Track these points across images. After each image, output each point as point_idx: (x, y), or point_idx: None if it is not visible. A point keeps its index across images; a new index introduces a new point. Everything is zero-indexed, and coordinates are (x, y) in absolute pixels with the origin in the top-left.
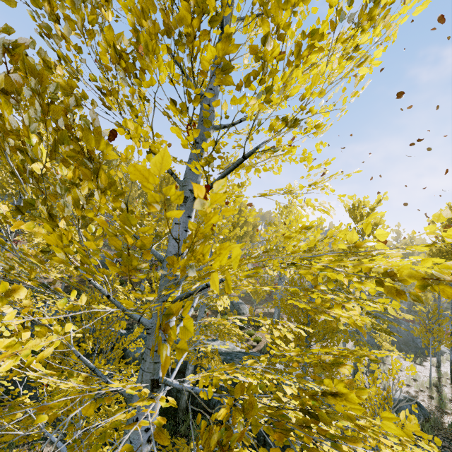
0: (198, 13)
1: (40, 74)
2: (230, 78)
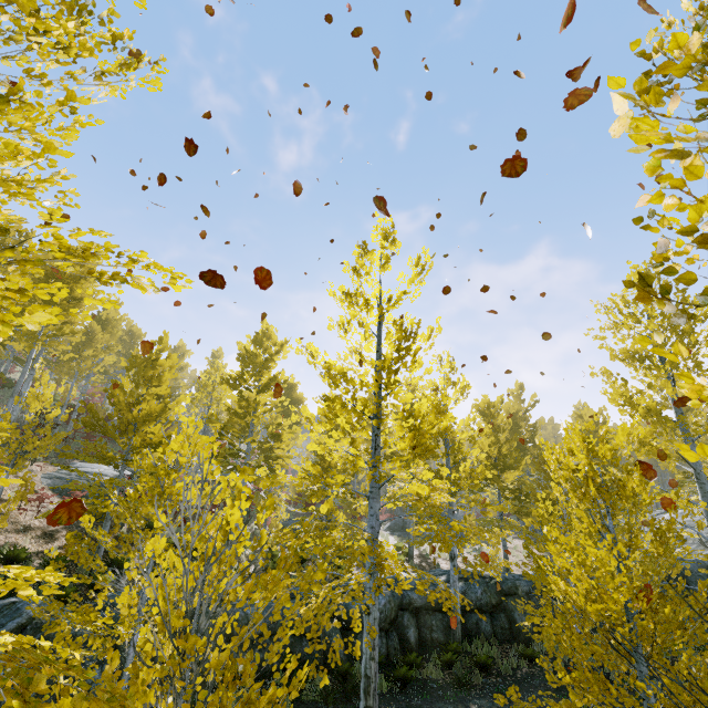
0: None
1: None
2: None
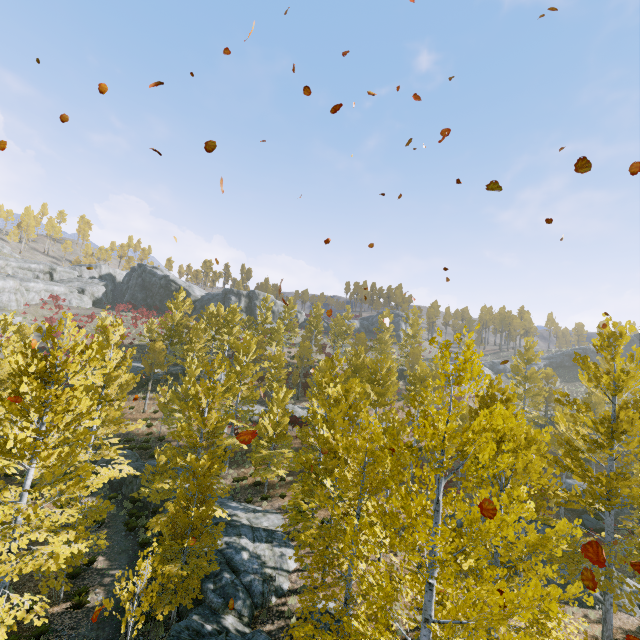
0: None
1: None
2: None
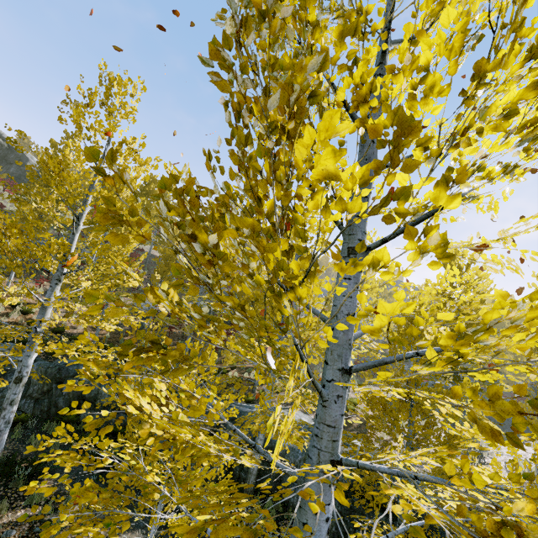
0: (525, 56)
1: (411, 126)
2: (506, 123)
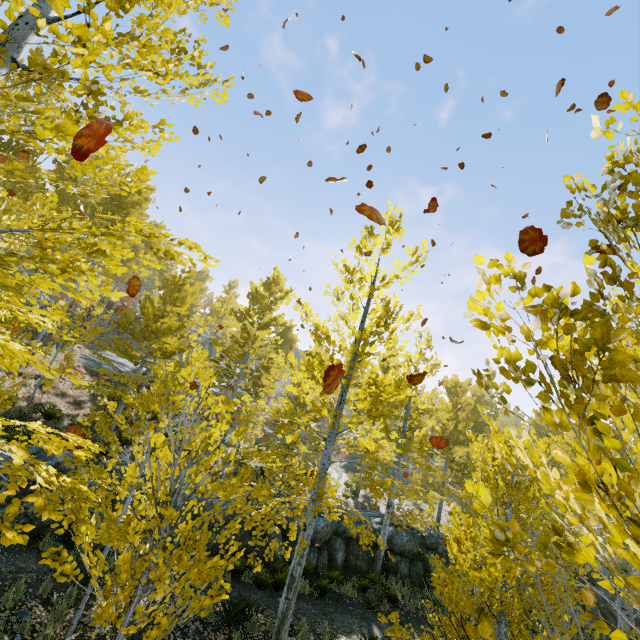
0: None
1: None
2: None
